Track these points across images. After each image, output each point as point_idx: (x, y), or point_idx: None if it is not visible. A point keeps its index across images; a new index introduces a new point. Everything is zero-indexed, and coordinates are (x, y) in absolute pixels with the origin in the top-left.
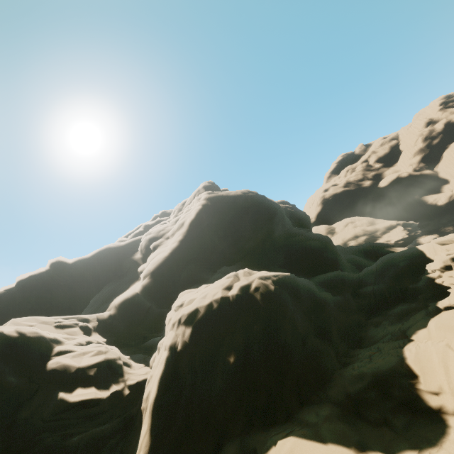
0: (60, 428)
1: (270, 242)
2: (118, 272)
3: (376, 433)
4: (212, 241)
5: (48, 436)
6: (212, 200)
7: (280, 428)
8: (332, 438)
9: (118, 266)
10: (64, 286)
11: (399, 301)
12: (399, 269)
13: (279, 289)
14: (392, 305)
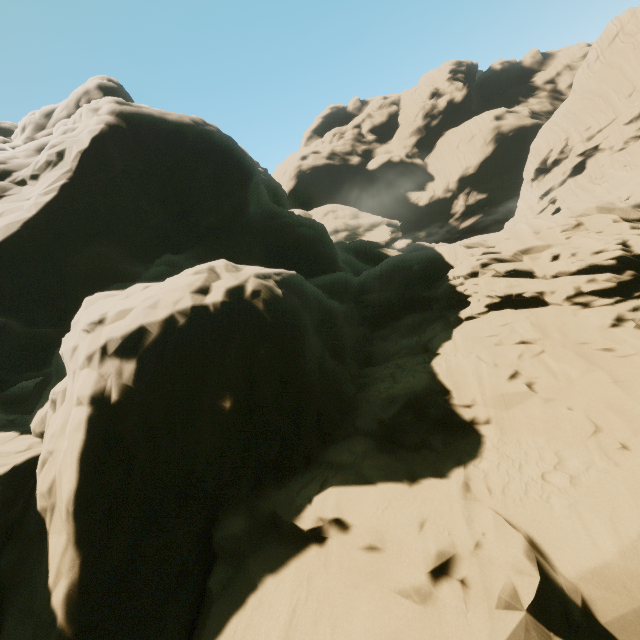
0: None
1: (243, 221)
2: None
3: (418, 457)
4: (136, 205)
5: None
6: (129, 119)
7: (304, 478)
8: (380, 476)
9: None
10: None
11: (407, 310)
12: (410, 274)
13: (288, 294)
14: (400, 315)
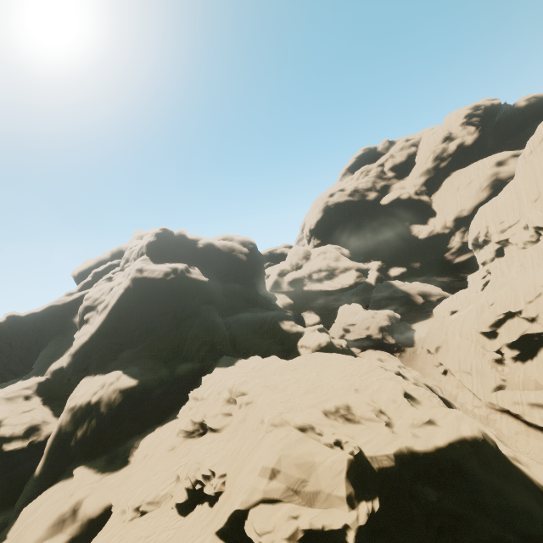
0: (7, 455)
1: (175, 323)
2: (65, 326)
3: (110, 466)
4: (128, 322)
5: (3, 456)
6: (136, 282)
7: (89, 460)
8: (93, 467)
9: (64, 321)
10: (21, 333)
11: None
12: None
13: (120, 396)
14: None
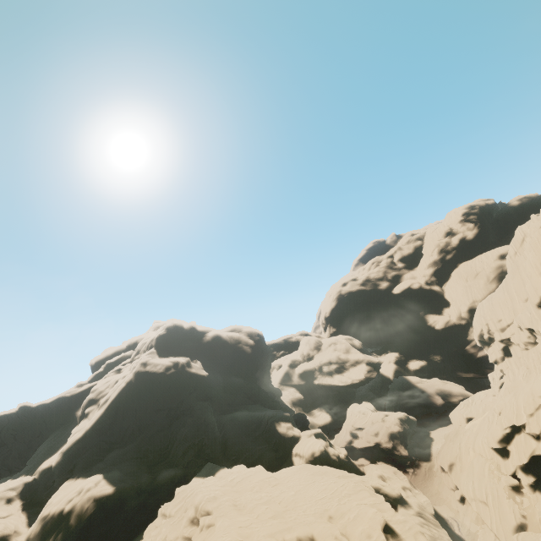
0: None
1: (168, 420)
2: (68, 419)
3: None
4: (123, 418)
5: None
6: (138, 376)
7: None
8: None
9: (68, 414)
10: (27, 425)
11: None
12: None
13: (93, 506)
14: None
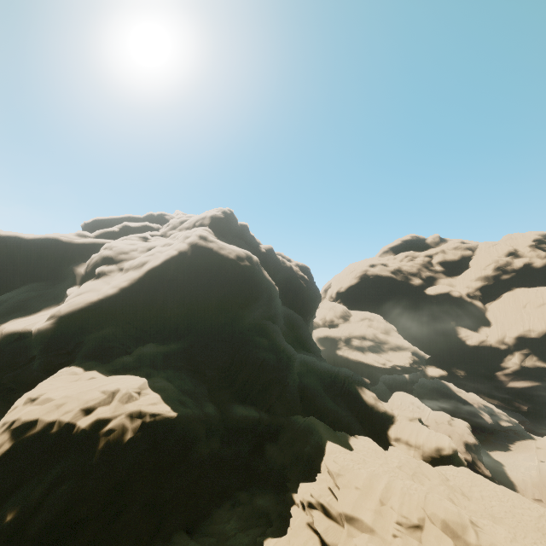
0: None
1: (231, 331)
2: (54, 273)
3: None
4: (164, 302)
5: None
6: (196, 249)
7: None
8: None
9: (57, 266)
10: None
11: (276, 487)
12: (303, 451)
13: (139, 439)
14: (268, 488)
